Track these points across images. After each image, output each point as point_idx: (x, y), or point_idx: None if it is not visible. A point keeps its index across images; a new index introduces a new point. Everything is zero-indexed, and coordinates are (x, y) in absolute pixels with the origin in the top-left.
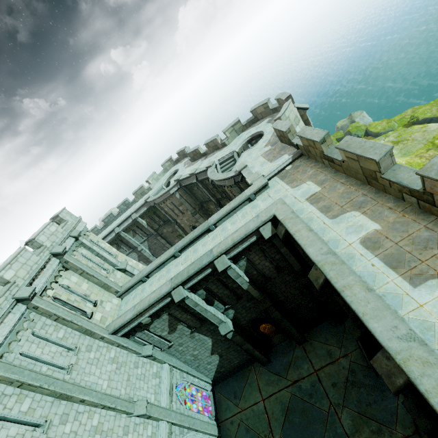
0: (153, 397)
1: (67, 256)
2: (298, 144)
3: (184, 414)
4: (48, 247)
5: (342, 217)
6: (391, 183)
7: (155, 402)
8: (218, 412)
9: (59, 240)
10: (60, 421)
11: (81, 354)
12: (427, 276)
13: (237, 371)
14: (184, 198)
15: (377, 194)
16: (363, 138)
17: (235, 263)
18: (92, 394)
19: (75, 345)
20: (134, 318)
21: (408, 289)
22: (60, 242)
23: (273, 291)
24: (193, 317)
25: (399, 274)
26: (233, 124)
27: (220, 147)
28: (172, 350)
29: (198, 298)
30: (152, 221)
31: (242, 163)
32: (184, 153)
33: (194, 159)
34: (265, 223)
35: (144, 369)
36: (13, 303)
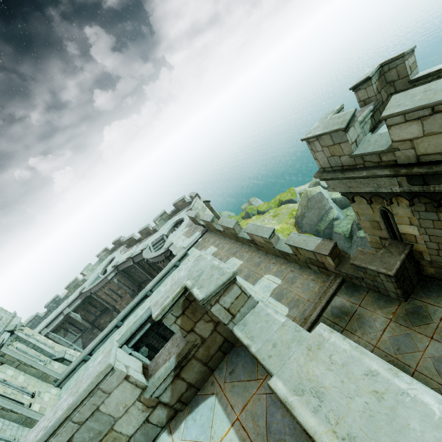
0: None
1: (4, 348)
2: (203, 224)
3: None
4: None
5: (227, 262)
6: (243, 238)
7: None
8: None
9: None
10: None
11: None
12: (258, 279)
13: None
14: (122, 282)
15: (242, 246)
16: (256, 215)
17: None
18: None
19: (14, 437)
20: None
21: (252, 287)
22: None
23: None
24: None
25: (249, 282)
26: (160, 214)
27: (152, 233)
28: None
29: (141, 355)
30: (87, 313)
31: (169, 242)
32: (120, 242)
33: (129, 246)
34: None
35: None
36: None
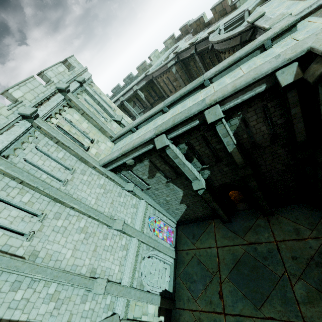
0: (130, 220)
1: (70, 94)
2: None
3: (151, 238)
4: (55, 83)
5: None
6: None
7: (130, 224)
8: (178, 243)
9: (65, 80)
10: (54, 217)
11: (76, 175)
12: None
13: (198, 221)
14: (179, 74)
15: None
16: None
17: (227, 120)
18: (80, 205)
19: (72, 167)
20: (120, 157)
21: None
22: (66, 82)
23: (256, 162)
24: (171, 169)
25: None
26: None
27: (228, 12)
28: (150, 191)
29: (178, 151)
30: (149, 95)
31: (258, 12)
32: (186, 29)
33: (195, 32)
34: (289, 64)
35: (125, 199)
36: (19, 118)
